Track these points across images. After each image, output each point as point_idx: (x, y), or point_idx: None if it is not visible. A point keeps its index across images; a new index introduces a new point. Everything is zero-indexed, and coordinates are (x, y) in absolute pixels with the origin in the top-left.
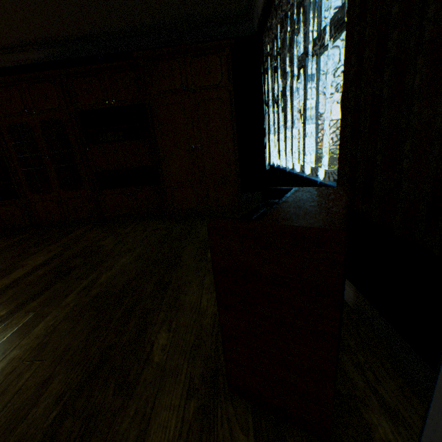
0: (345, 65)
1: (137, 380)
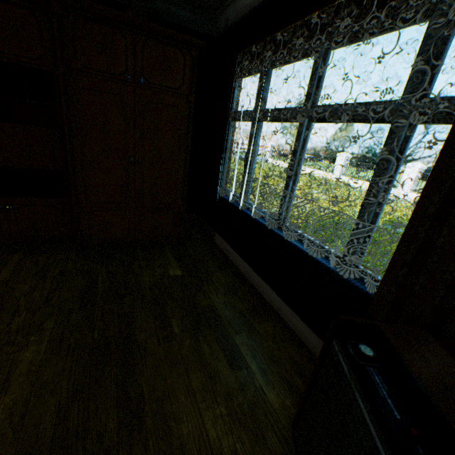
0: (423, 197)
1: None
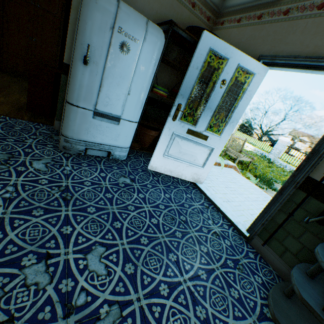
0: None
1: None
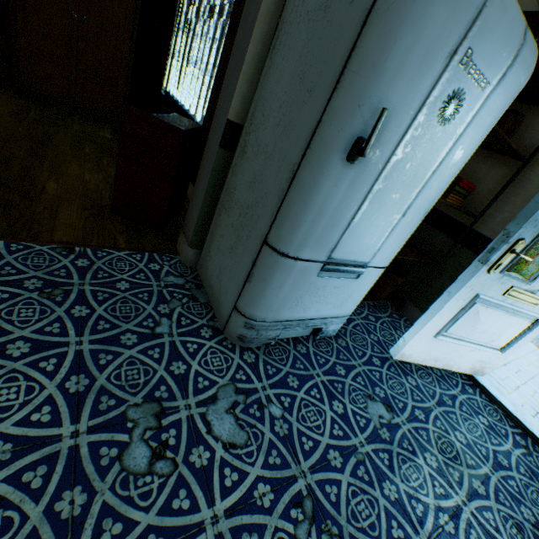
0: (222, 55)
1: (39, 198)
